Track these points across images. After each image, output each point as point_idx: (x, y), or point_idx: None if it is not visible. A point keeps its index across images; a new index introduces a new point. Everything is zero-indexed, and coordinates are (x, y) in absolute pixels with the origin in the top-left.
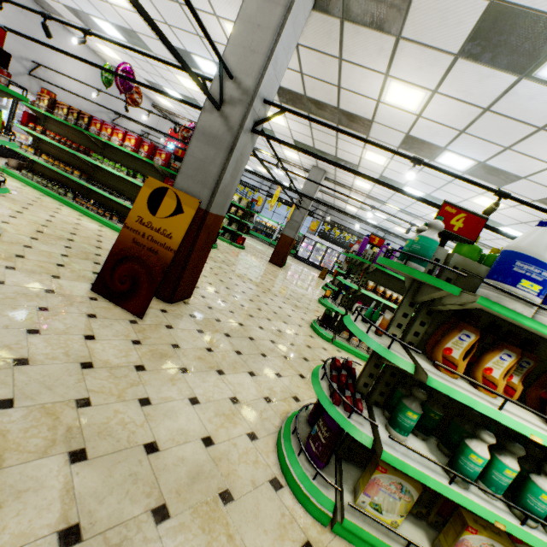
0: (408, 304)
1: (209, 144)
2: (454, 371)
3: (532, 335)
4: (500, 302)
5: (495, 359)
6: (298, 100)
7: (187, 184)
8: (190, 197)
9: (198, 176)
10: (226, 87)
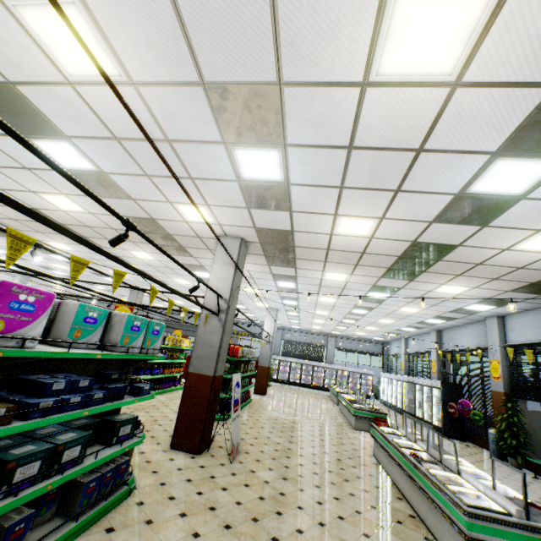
0: None
1: None
2: None
3: None
4: None
5: None
6: None
7: None
8: None
9: None
10: None
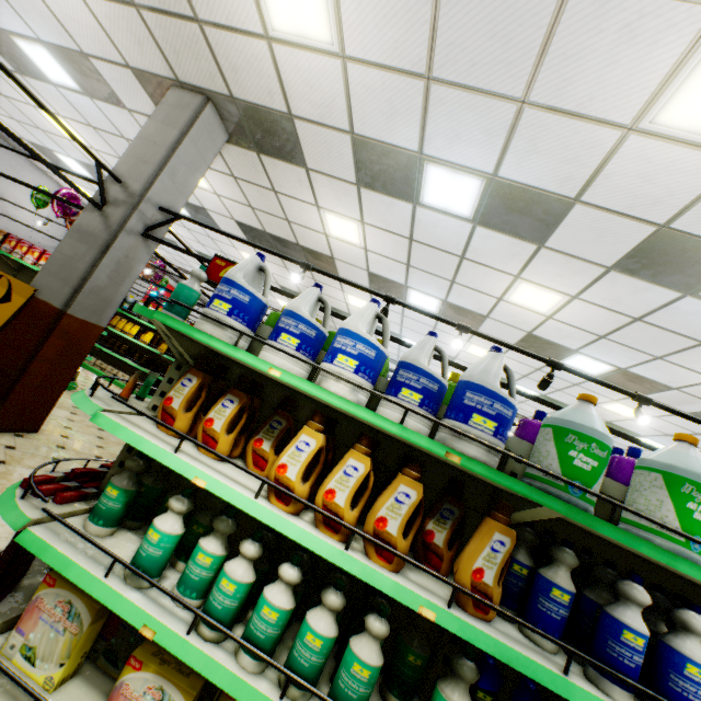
0: (176, 367)
1: (83, 241)
2: (131, 405)
3: (304, 398)
4: (197, 326)
5: (218, 407)
6: (263, 237)
7: (47, 281)
8: (25, 286)
9: (62, 273)
10: (114, 190)
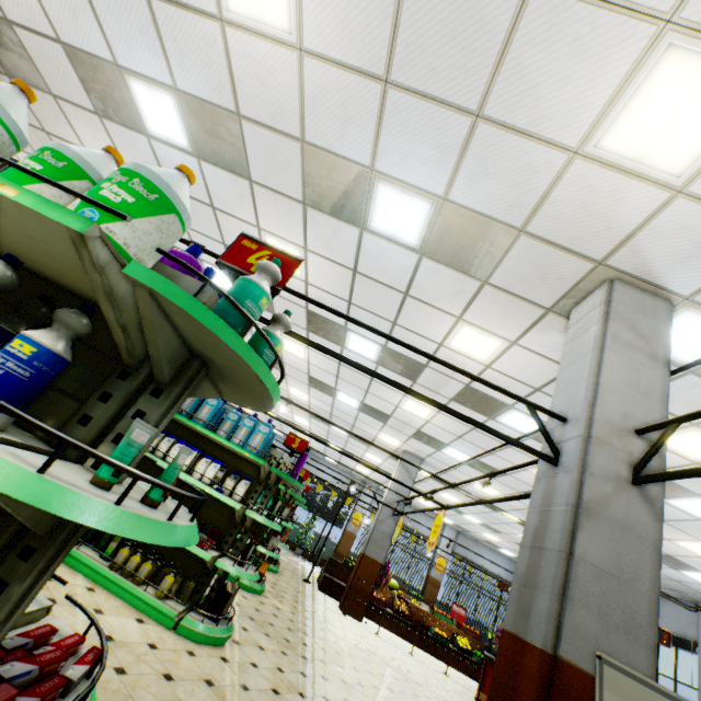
0: None
1: None
2: None
3: None
4: None
5: None
6: None
7: None
8: None
9: None
10: None
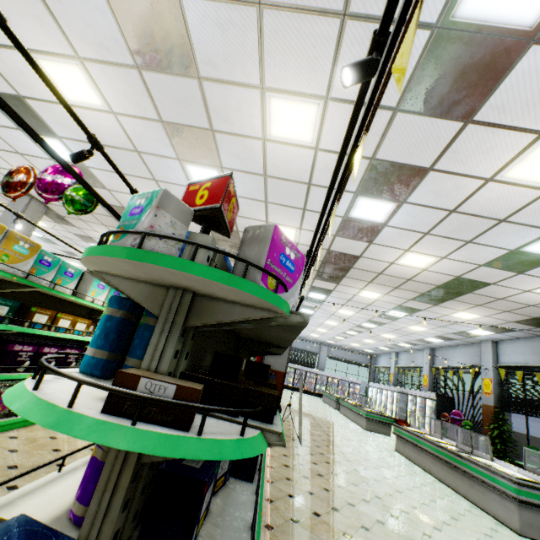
0: None
1: None
2: None
3: None
4: None
5: None
6: None
7: None
8: None
9: None
10: None
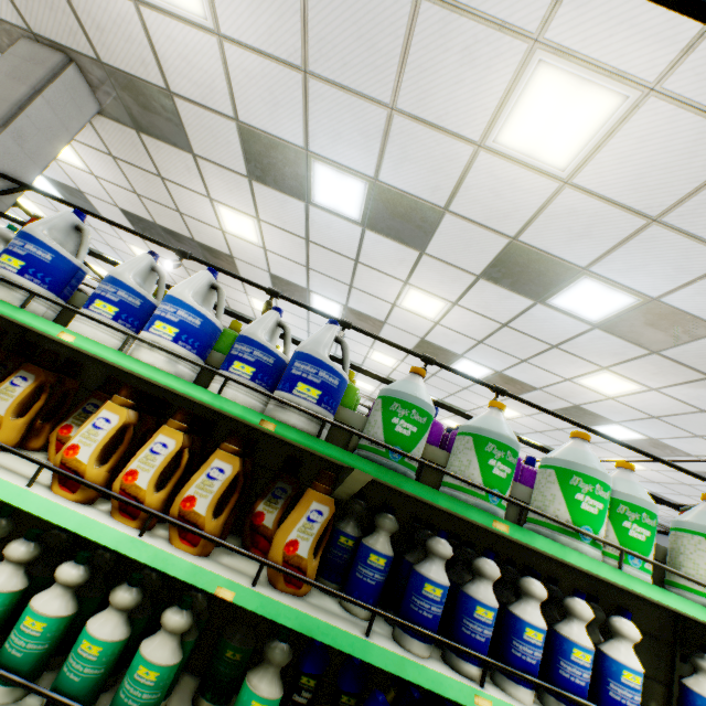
0: None
1: None
2: None
3: (137, 380)
4: None
5: (5, 385)
6: (153, 229)
7: None
8: None
9: None
10: None
